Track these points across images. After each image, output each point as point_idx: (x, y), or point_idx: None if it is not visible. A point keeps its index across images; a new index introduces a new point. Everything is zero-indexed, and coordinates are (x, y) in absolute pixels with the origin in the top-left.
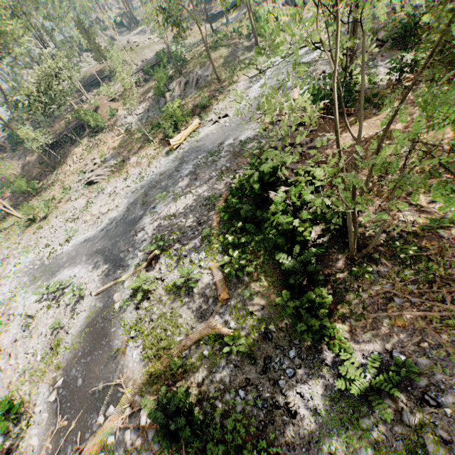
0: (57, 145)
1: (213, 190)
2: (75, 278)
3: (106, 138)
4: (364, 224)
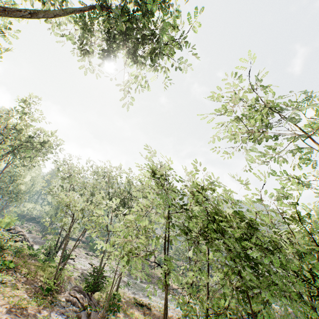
0: None
1: None
2: None
3: None
4: None
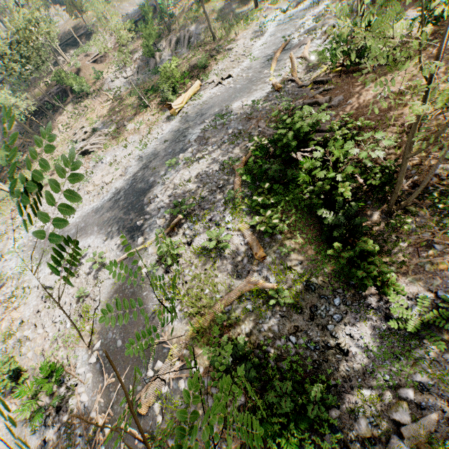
0: (38, 113)
1: (229, 154)
2: (89, 248)
3: (93, 104)
4: (396, 179)
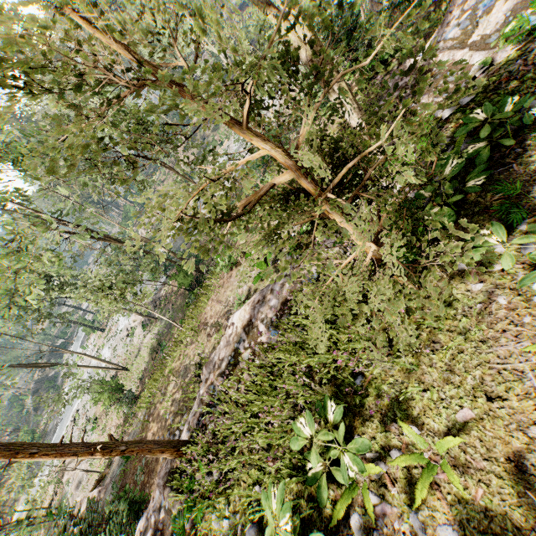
0: None
1: None
2: None
3: None
4: None
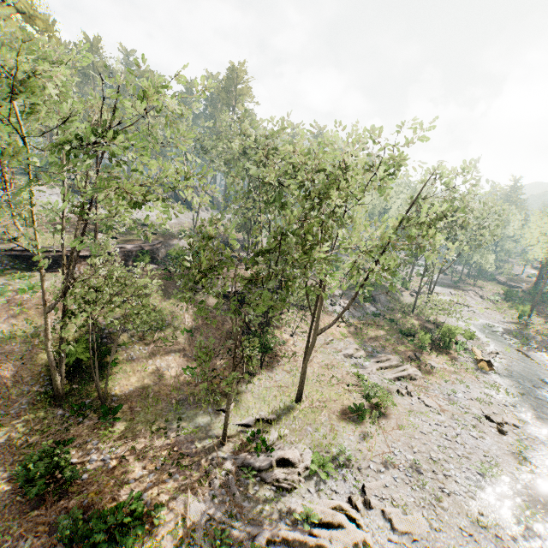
0: None
1: None
2: None
3: (322, 318)
4: None
